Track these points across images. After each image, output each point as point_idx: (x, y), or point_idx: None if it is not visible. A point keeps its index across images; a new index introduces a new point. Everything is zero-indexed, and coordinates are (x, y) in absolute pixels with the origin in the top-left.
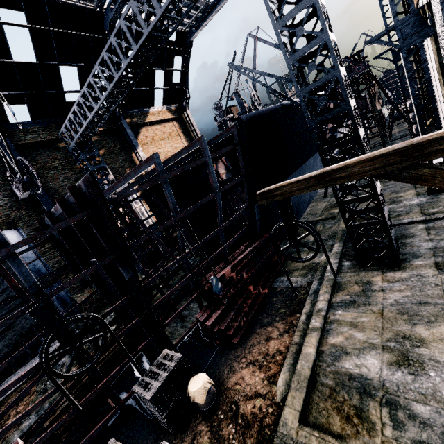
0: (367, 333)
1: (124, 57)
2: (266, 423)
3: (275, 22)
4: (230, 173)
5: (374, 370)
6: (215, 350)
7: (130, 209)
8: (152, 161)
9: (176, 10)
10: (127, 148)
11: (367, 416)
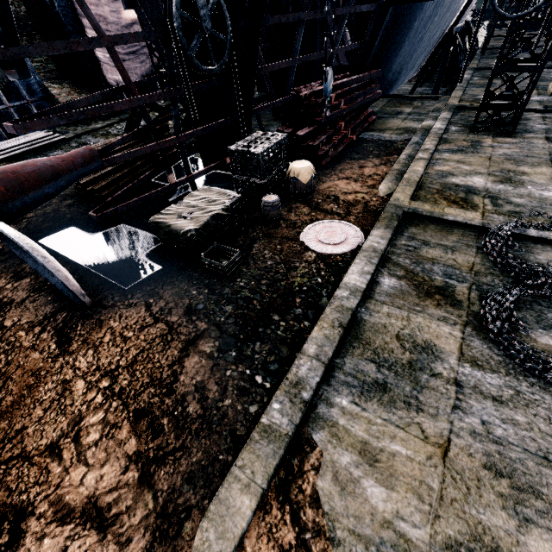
0: (474, 167)
1: None
2: (371, 204)
3: None
4: None
5: (480, 184)
6: None
7: None
8: None
9: None
10: None
11: (471, 202)
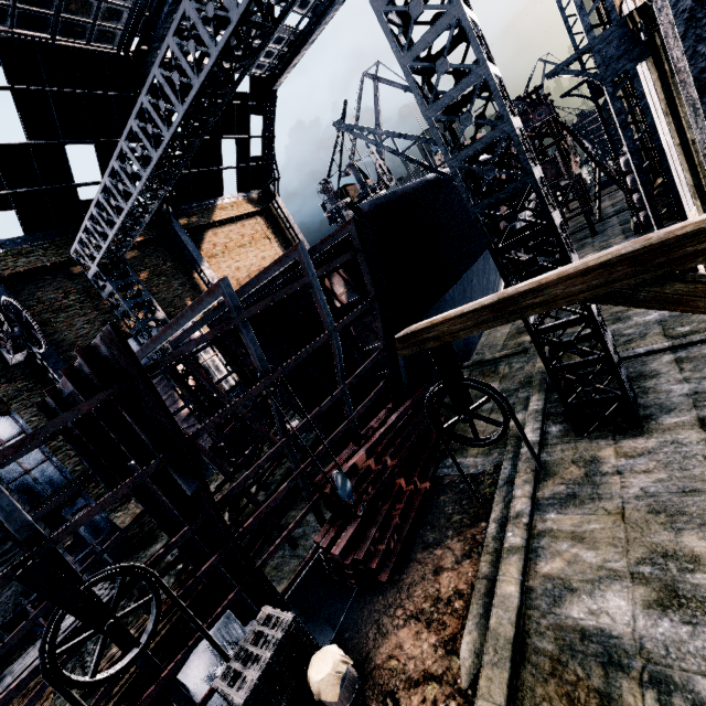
0: (602, 551)
1: (165, 126)
2: None
3: (400, 54)
4: (353, 291)
5: (623, 620)
6: (350, 597)
7: (193, 366)
8: (220, 293)
9: (242, 47)
10: (185, 266)
11: None
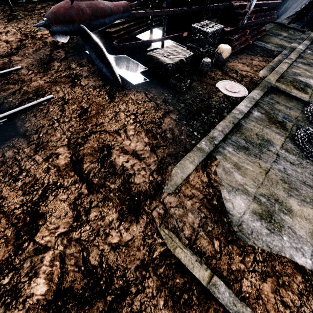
0: (312, 74)
1: None
2: (254, 79)
3: None
4: None
5: None
6: None
7: None
8: None
9: None
10: None
11: (306, 90)
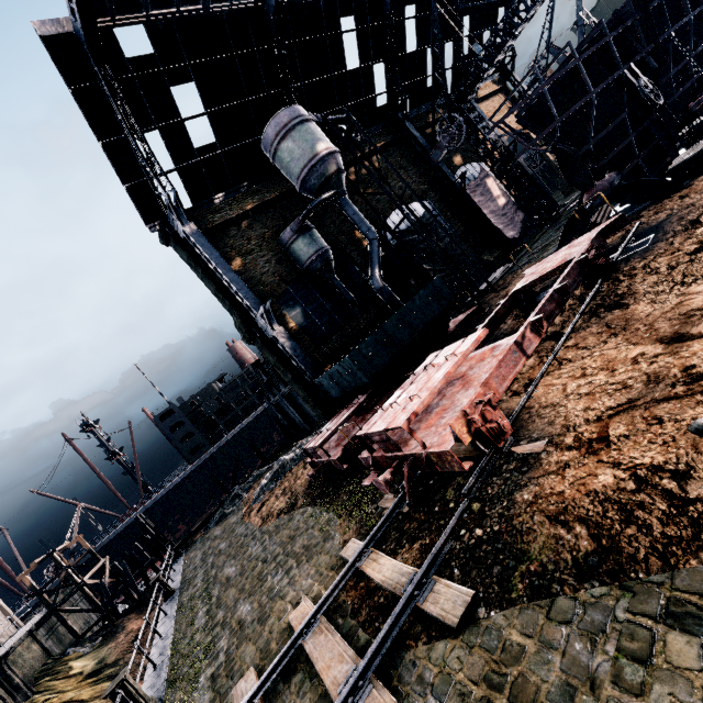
0: None
1: None
2: None
3: None
4: None
5: None
6: None
7: None
8: None
9: None
10: (471, 128)
11: None
